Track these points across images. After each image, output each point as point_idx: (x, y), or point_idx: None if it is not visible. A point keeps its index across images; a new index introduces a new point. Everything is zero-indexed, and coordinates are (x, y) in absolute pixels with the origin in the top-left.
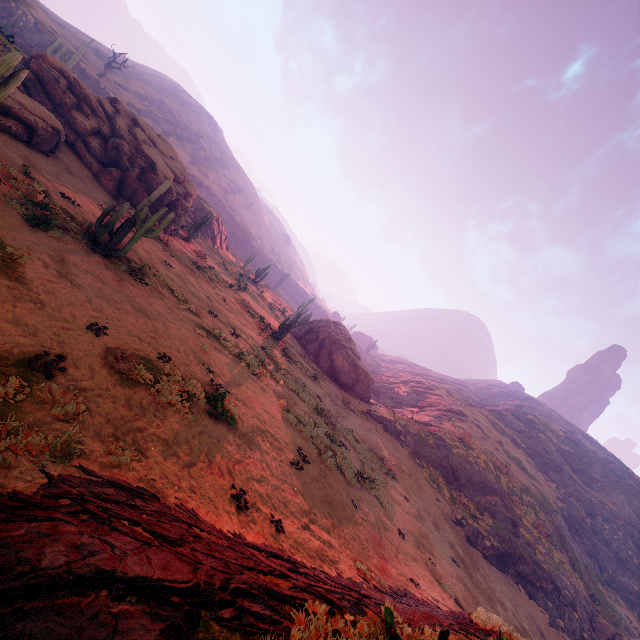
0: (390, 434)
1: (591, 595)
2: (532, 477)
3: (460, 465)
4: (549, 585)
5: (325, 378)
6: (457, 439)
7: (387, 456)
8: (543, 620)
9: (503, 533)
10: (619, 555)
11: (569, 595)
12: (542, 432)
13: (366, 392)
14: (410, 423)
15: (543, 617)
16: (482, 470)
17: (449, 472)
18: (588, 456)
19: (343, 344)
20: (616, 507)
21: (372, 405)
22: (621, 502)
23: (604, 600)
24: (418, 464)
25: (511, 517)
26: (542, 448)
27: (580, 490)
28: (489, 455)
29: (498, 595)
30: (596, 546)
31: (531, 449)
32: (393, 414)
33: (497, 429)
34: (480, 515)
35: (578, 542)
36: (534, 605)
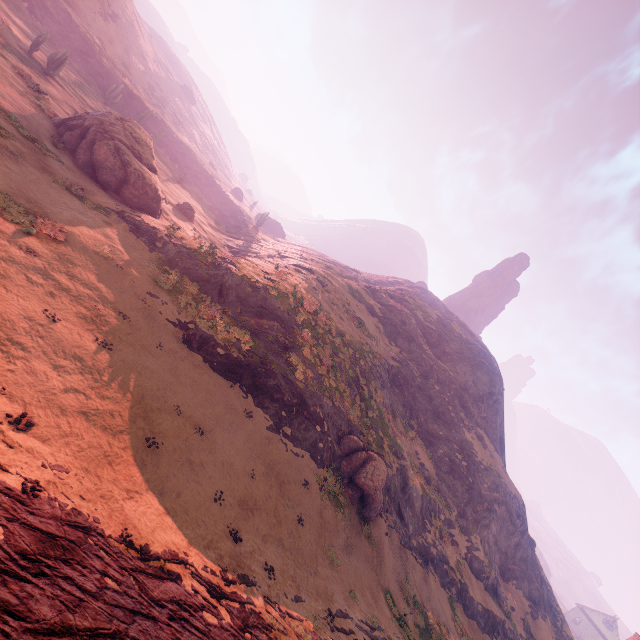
0: (139, 236)
1: (365, 423)
2: (369, 336)
3: (237, 286)
4: (294, 400)
5: (61, 162)
6: (259, 270)
7: (72, 230)
8: (259, 424)
9: (259, 351)
10: (438, 409)
11: (321, 413)
12: (410, 310)
13: (142, 201)
14: (192, 241)
15: (263, 422)
16: (271, 298)
17: (215, 288)
18: (450, 335)
19: (117, 137)
20: (457, 375)
21: (141, 213)
22: (464, 372)
23: (384, 431)
24: (164, 270)
25: (286, 343)
26: (401, 320)
27: (425, 358)
28: (295, 291)
29: (161, 379)
30: (417, 400)
31: (388, 319)
32: (170, 228)
33: (355, 296)
34: (233, 330)
35: (397, 394)
36: (258, 412)
